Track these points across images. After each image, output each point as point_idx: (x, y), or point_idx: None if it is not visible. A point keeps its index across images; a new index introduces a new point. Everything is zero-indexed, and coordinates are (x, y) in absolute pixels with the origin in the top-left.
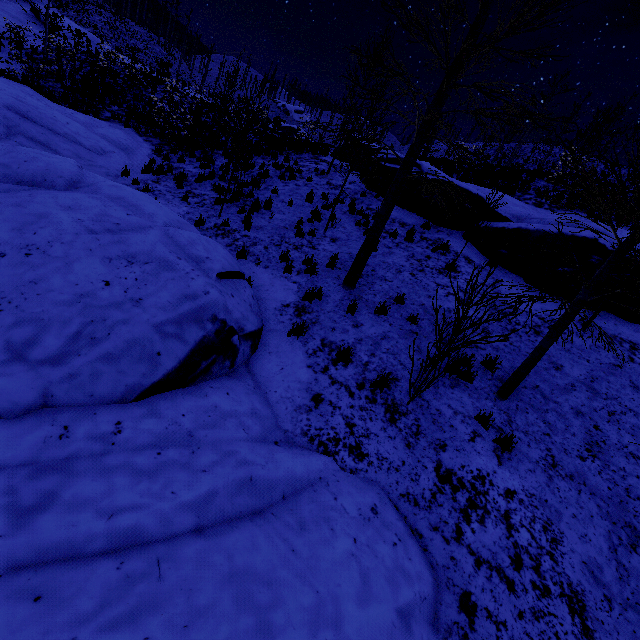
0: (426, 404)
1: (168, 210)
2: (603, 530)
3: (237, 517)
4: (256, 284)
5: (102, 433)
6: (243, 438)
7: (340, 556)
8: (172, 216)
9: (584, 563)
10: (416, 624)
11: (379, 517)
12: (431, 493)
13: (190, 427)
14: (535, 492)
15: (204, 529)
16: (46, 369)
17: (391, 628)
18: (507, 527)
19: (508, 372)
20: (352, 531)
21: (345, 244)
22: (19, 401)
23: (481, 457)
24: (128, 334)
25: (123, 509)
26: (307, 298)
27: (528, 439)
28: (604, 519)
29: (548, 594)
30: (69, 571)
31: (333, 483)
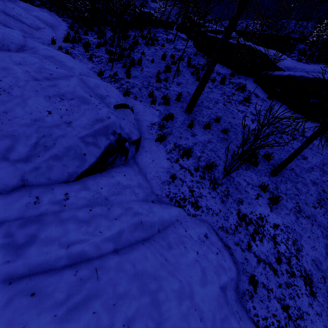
0: (232, 179)
1: (81, 65)
2: (323, 244)
3: (135, 243)
4: (135, 111)
5: (58, 200)
6: (135, 200)
7: (190, 261)
8: (84, 69)
9: (313, 260)
10: (229, 292)
11: (208, 239)
12: (235, 226)
13: (106, 195)
14: (289, 225)
15: (118, 250)
16: (21, 165)
17: (217, 296)
18: (274, 243)
19: (277, 161)
20: (195, 248)
21: (185, 86)
22: (8, 184)
23: (261, 207)
24: (65, 143)
25: (74, 242)
26: (165, 119)
27: (286, 197)
28: (324, 238)
29: (294, 276)
30: (48, 278)
31: (184, 222)
